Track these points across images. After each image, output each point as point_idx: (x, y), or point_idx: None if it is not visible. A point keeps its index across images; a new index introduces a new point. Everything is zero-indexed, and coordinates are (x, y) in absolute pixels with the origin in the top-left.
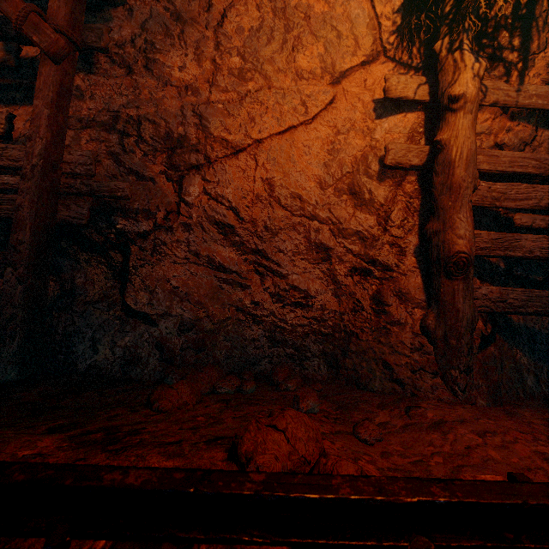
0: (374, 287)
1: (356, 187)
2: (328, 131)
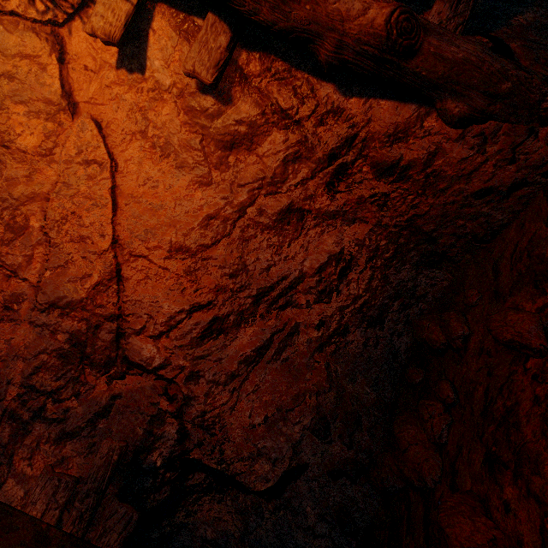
0: (366, 169)
1: (225, 139)
2: (136, 146)
